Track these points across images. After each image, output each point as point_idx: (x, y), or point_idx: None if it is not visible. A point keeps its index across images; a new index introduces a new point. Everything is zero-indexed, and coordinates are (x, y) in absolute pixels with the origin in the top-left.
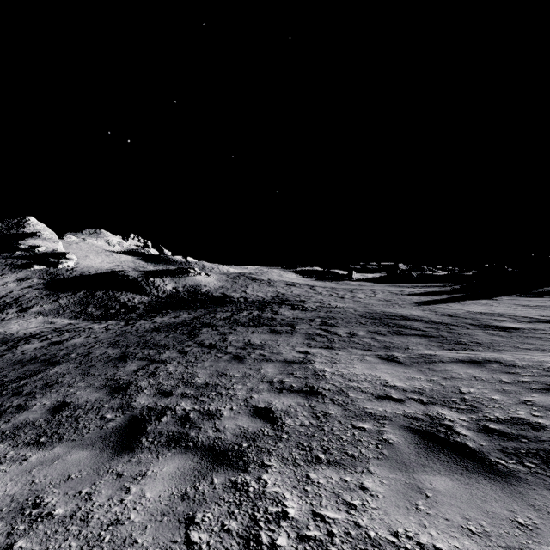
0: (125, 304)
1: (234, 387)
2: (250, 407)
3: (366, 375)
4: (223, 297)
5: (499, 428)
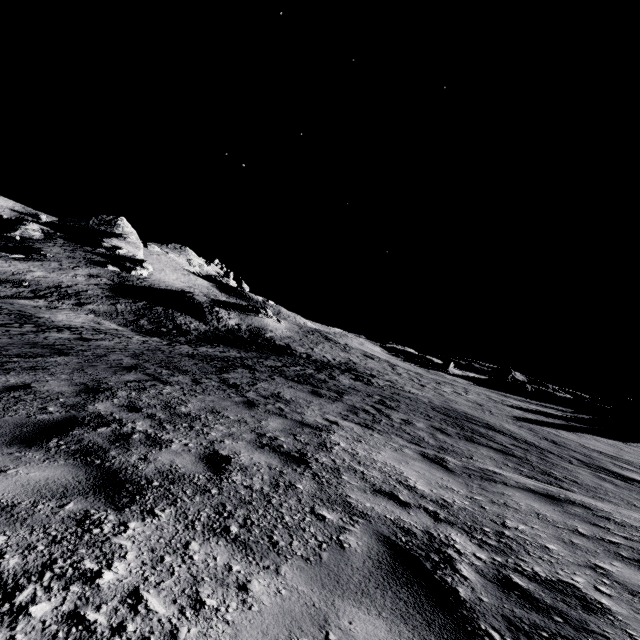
0: (180, 326)
1: (214, 426)
2: (208, 450)
3: (387, 464)
4: (284, 347)
5: (528, 587)
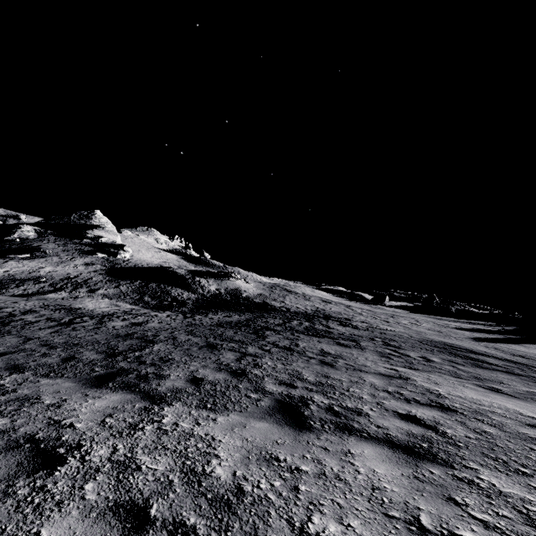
0: (176, 298)
1: (352, 390)
2: (391, 411)
3: (488, 401)
4: (264, 304)
5: None
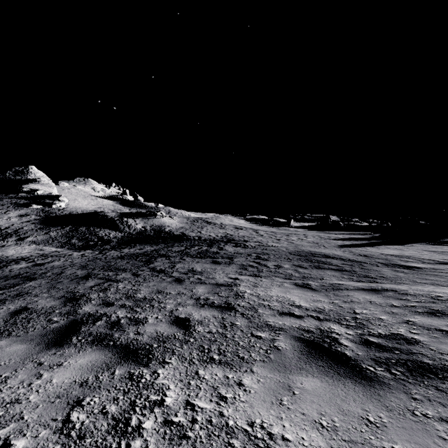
0: (102, 238)
1: (166, 301)
2: (172, 317)
3: (279, 296)
4: (181, 236)
5: (378, 341)
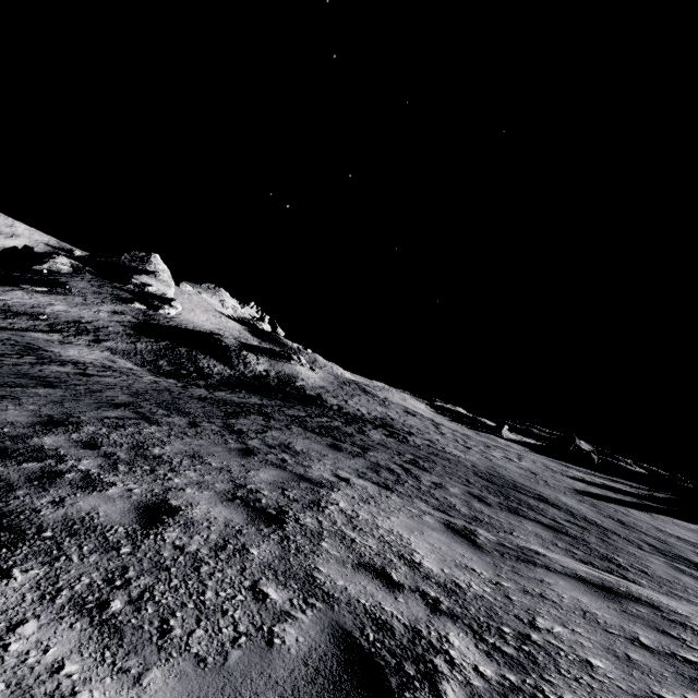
0: (202, 369)
1: (184, 472)
2: (156, 498)
3: (392, 532)
4: (315, 398)
5: None
